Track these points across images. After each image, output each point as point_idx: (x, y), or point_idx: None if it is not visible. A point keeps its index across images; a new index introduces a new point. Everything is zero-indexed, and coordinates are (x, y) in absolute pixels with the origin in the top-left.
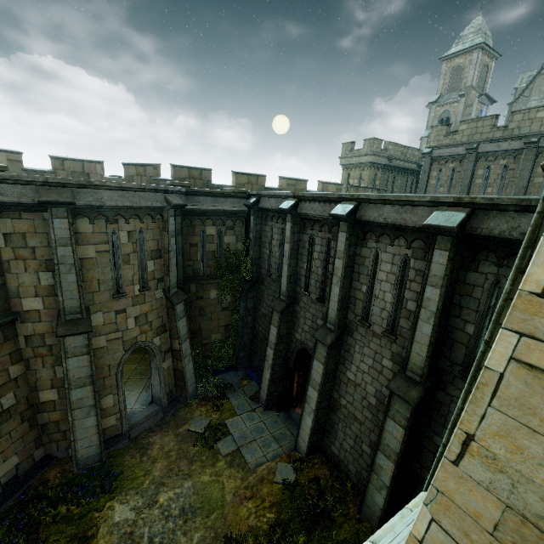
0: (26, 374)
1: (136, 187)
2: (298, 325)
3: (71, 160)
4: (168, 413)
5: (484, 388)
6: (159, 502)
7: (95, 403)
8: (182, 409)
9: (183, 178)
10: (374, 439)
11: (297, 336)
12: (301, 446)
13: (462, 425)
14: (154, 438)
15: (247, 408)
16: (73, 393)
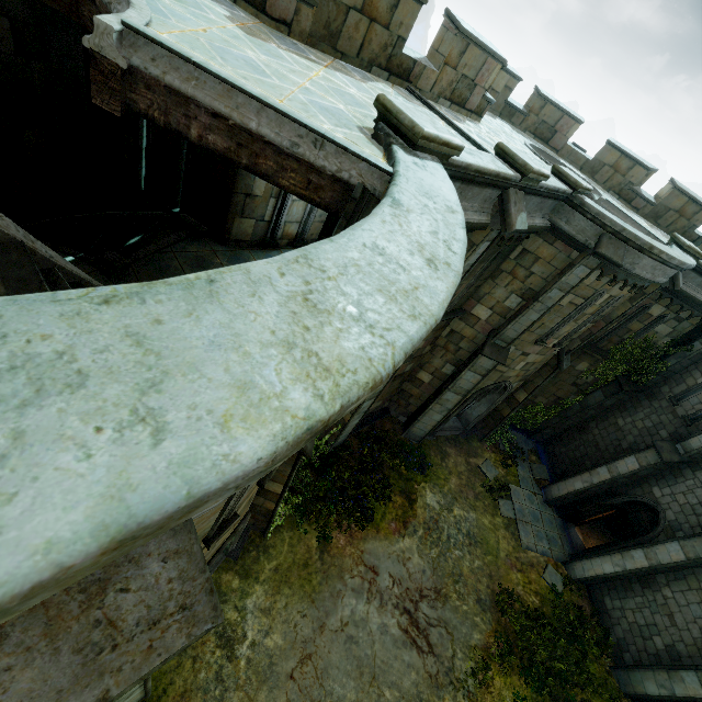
0: (426, 353)
1: (676, 264)
2: (669, 486)
3: (555, 105)
4: (465, 437)
5: None
6: (454, 513)
7: (452, 409)
8: (475, 440)
9: (669, 207)
10: (679, 649)
11: (656, 491)
12: (575, 569)
13: None
14: (450, 450)
15: (530, 487)
16: (447, 394)
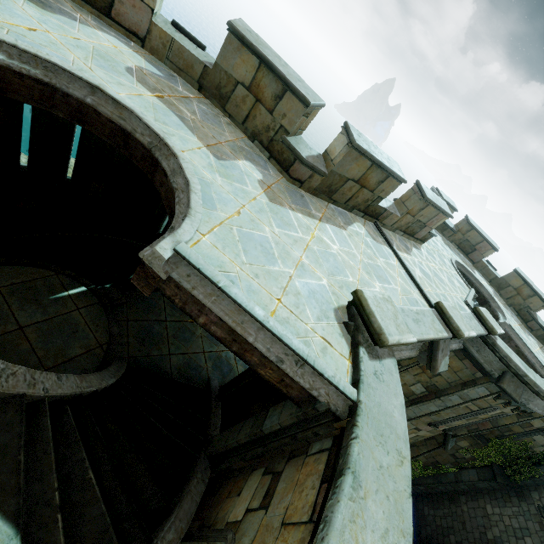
0: None
1: None
2: None
3: (478, 232)
4: None
5: None
6: None
7: None
8: None
9: None
10: None
11: None
12: None
13: None
14: None
15: None
16: None
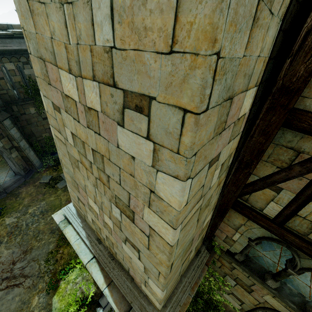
0: None
1: None
2: None
3: None
4: (27, 178)
5: (56, 144)
6: (29, 212)
7: None
8: (35, 174)
9: None
10: None
11: None
12: None
13: (59, 157)
14: (22, 190)
15: None
16: None
